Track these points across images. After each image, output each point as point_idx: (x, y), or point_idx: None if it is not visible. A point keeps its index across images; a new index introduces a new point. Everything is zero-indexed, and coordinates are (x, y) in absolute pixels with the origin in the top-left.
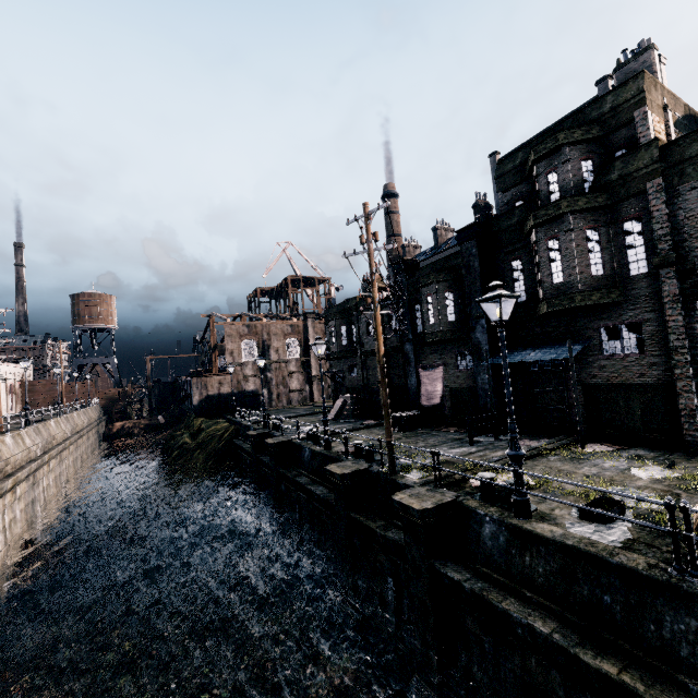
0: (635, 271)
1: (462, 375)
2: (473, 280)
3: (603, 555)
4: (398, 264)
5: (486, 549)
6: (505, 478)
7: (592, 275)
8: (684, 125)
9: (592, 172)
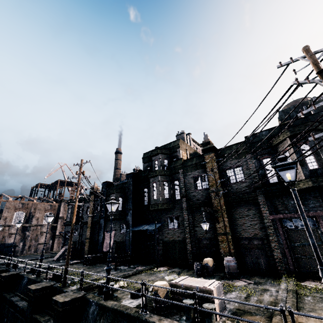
0: (177, 197)
1: (121, 235)
2: (130, 194)
3: (123, 310)
4: (104, 183)
5: (89, 320)
6: (116, 284)
7: (165, 197)
8: (193, 155)
9: (167, 163)
